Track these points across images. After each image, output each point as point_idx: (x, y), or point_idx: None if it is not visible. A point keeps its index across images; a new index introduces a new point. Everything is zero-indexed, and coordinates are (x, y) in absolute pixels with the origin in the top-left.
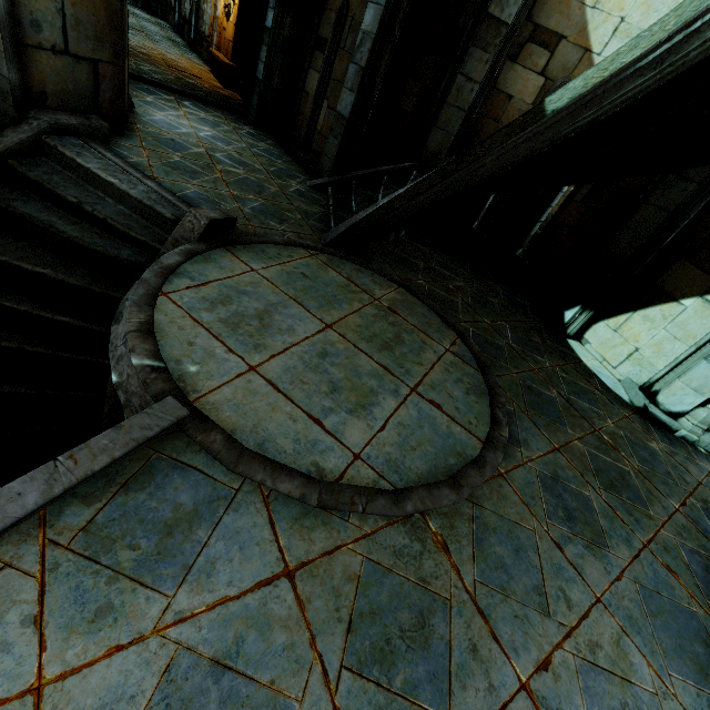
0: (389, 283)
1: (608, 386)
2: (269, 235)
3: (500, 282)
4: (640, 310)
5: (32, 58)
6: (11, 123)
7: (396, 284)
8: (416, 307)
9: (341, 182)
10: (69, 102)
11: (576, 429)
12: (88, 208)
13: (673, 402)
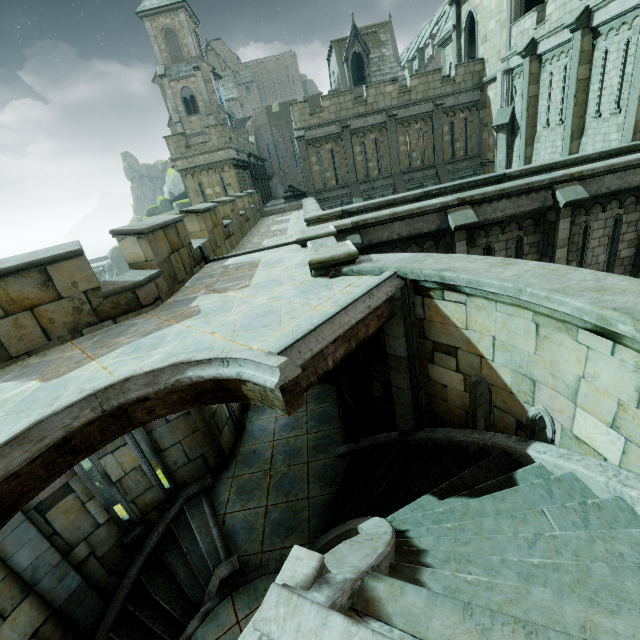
0: None
1: None
2: (267, 564)
3: None
4: None
5: (177, 473)
6: (173, 504)
7: None
8: None
9: (353, 451)
10: (196, 475)
11: None
12: (188, 557)
13: None
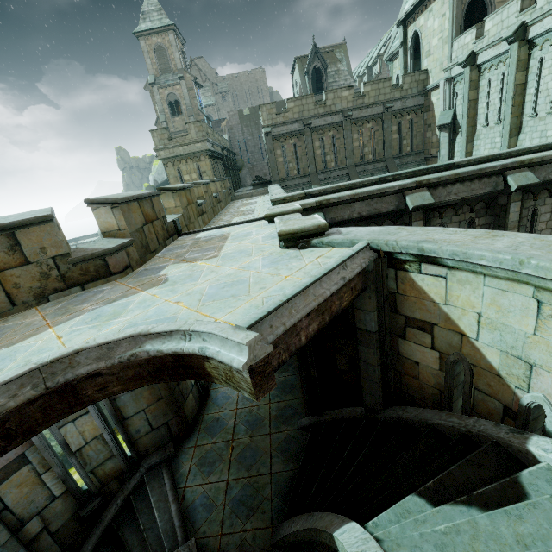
0: None
1: None
2: (226, 549)
3: None
4: None
5: (139, 441)
6: (133, 474)
7: None
8: None
9: (317, 424)
10: (159, 444)
11: None
12: (145, 534)
13: None
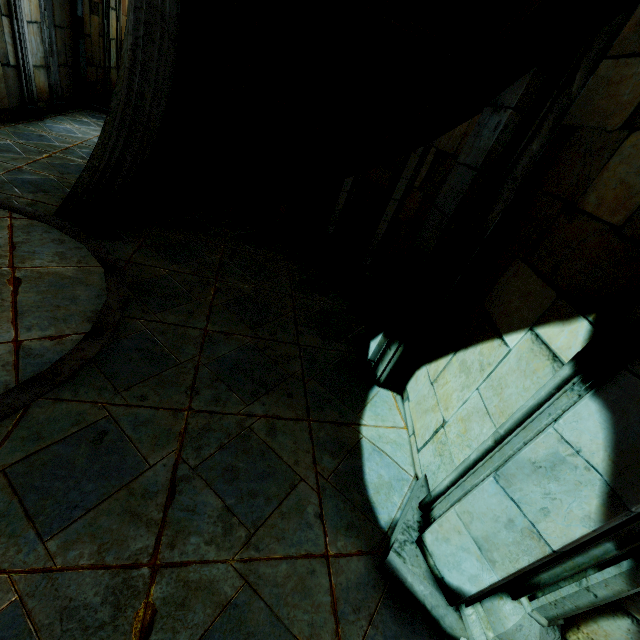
0: (90, 260)
1: (364, 480)
2: None
3: (344, 299)
4: (461, 350)
5: None
6: None
7: (99, 262)
8: (78, 288)
9: None
10: None
11: (79, 547)
12: None
13: (447, 557)
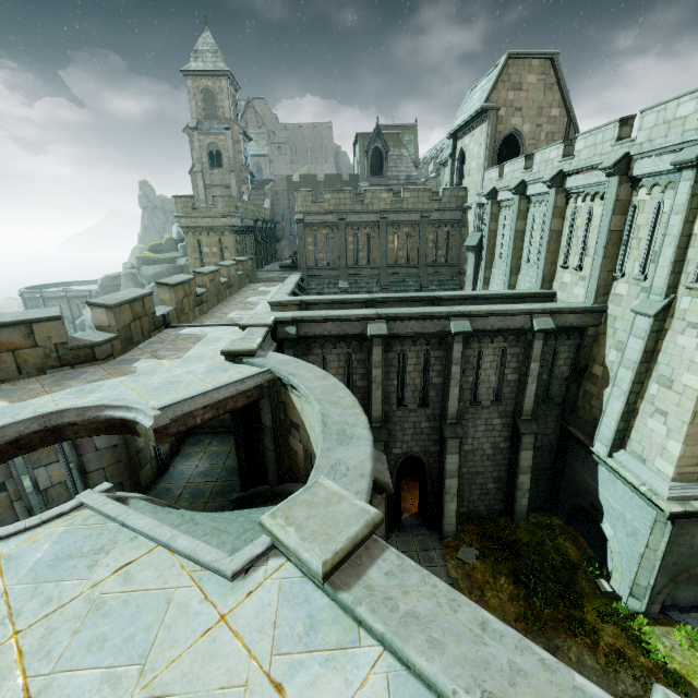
0: None
1: None
2: None
3: None
4: None
5: None
6: None
7: None
8: None
9: (242, 497)
10: None
11: None
12: None
13: None
